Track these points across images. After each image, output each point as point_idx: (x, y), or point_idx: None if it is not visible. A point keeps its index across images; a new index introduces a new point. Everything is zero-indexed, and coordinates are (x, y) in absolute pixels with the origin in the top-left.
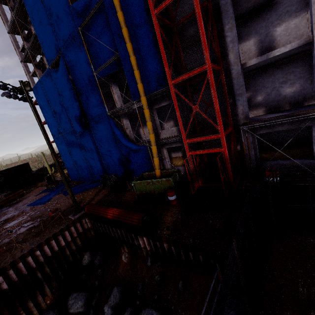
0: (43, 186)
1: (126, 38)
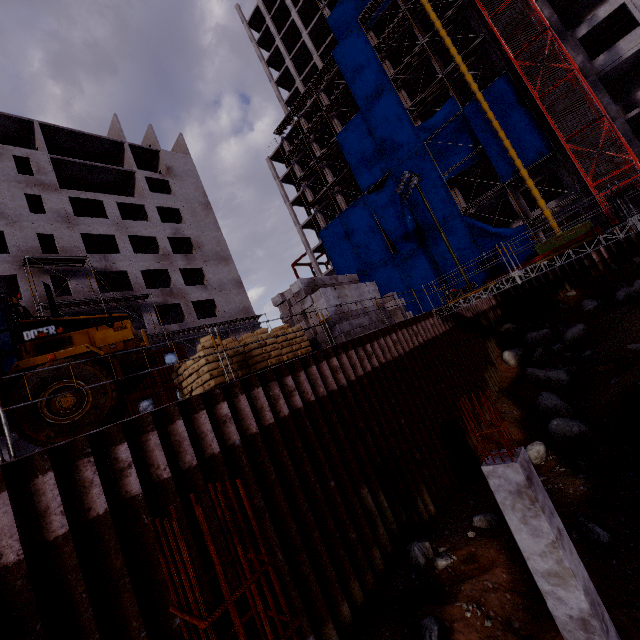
0: None
1: (498, 128)
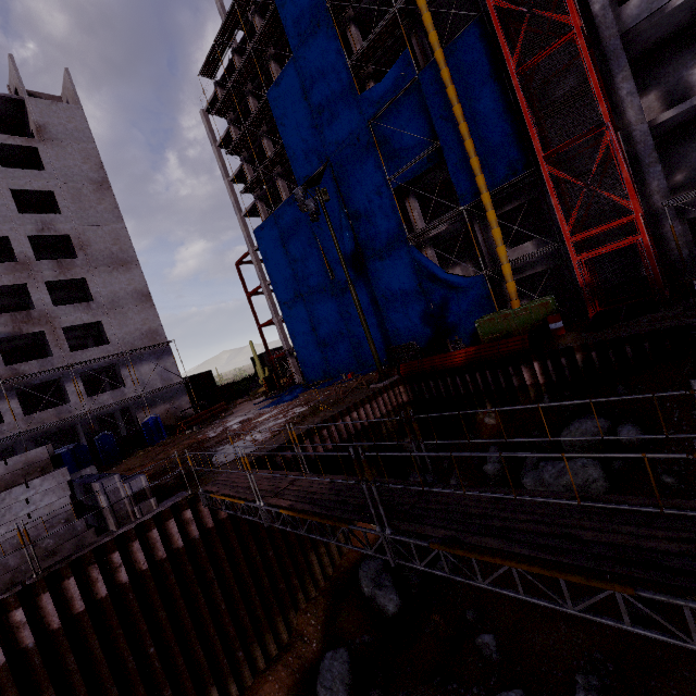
0: (251, 400)
1: (460, 117)
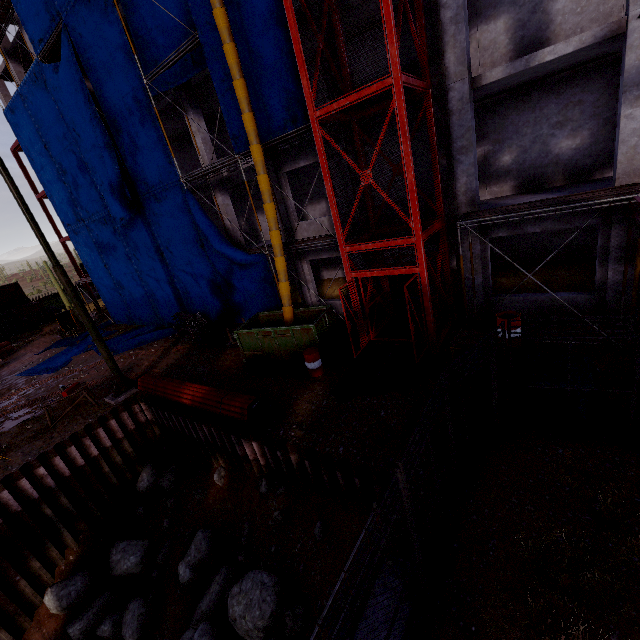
0: (53, 333)
1: None
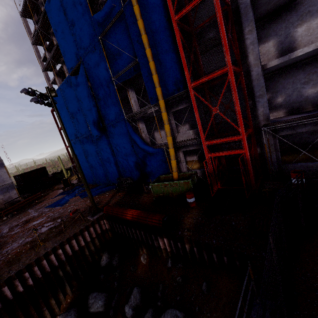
0: (59, 189)
1: (146, 44)
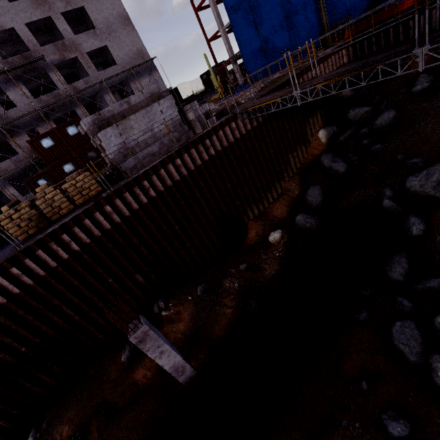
0: (211, 102)
1: None
